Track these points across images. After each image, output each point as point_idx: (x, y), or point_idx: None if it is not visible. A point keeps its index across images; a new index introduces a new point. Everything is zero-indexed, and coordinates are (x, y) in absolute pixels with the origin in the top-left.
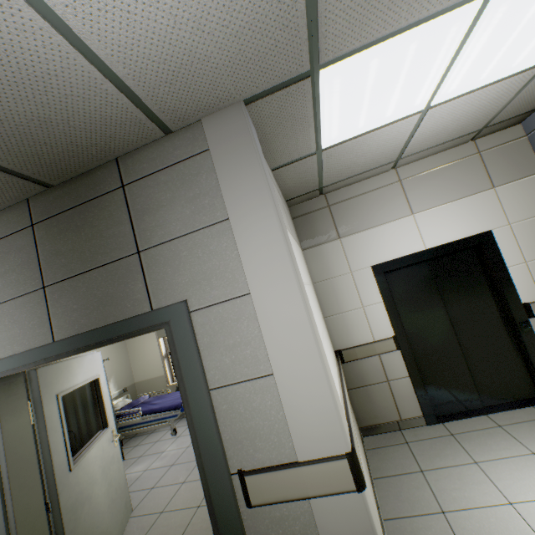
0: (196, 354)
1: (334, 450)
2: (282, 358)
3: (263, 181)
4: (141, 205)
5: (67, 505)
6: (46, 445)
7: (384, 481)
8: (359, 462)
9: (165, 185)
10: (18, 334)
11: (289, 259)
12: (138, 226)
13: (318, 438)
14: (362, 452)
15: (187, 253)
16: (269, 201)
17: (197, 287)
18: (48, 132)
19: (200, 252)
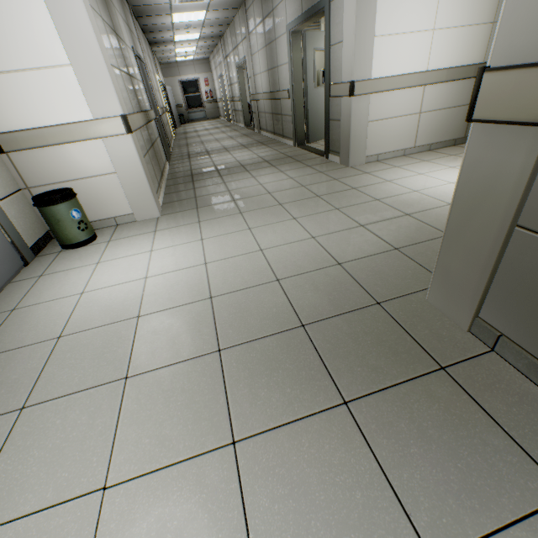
0: (328, 27)
1: (349, 80)
2: (345, 32)
3: None
4: None
5: (310, 100)
6: (306, 71)
7: (430, 152)
8: (356, 89)
9: None
10: (295, 10)
11: None
12: None
13: (347, 74)
14: (428, 132)
15: None
16: None
17: None
18: None
19: None
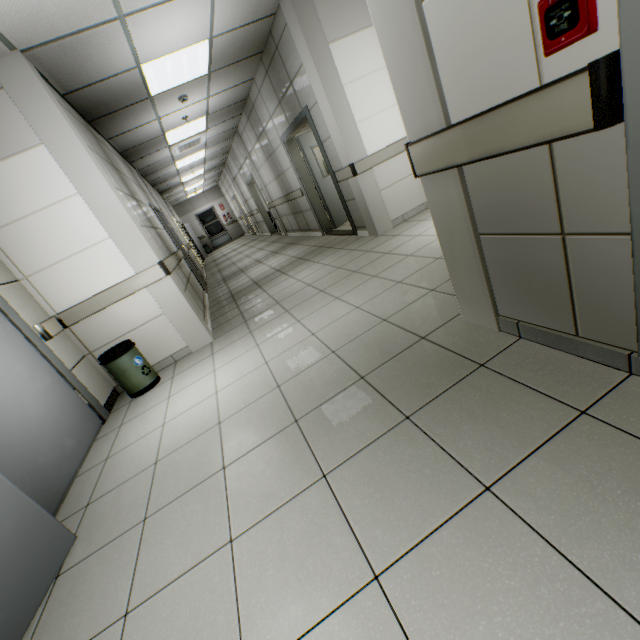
0: (315, 129)
1: (348, 164)
2: (330, 129)
3: (304, 41)
4: (284, 58)
5: (324, 190)
6: (310, 168)
7: None
8: (357, 169)
9: (285, 46)
10: (283, 124)
11: (320, 83)
12: (287, 70)
13: (344, 160)
14: None
15: (301, 83)
16: (308, 52)
17: (307, 99)
18: (245, 45)
19: (303, 82)
